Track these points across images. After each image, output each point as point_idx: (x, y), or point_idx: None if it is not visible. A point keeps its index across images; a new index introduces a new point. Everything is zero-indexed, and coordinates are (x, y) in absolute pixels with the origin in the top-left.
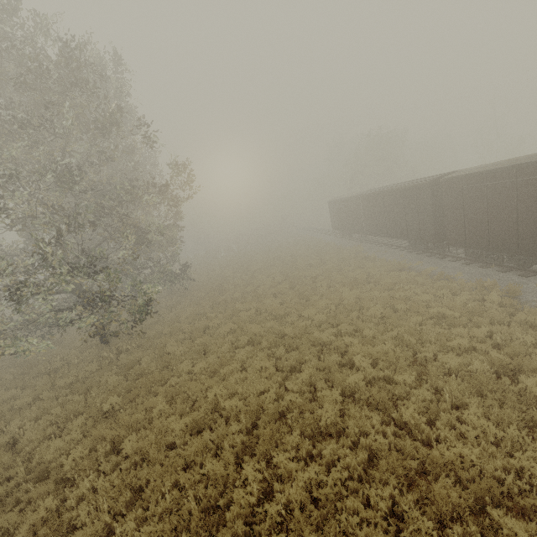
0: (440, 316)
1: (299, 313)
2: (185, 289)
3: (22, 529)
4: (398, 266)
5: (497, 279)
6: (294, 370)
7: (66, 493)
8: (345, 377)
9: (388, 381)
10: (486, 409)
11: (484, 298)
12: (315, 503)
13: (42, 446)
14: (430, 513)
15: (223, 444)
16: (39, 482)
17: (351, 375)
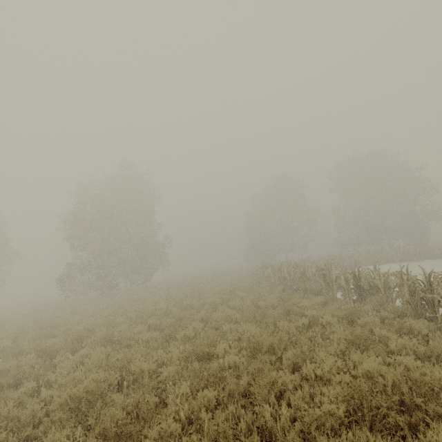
0: None
1: None
2: None
3: None
4: None
5: None
6: None
7: None
8: None
9: None
10: None
11: None
12: None
13: None
14: None
15: None
16: None
17: None
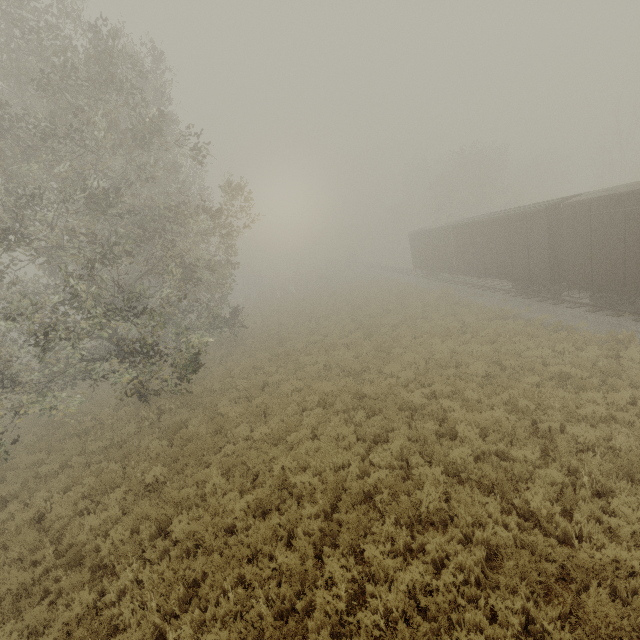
0: (562, 376)
1: (379, 369)
2: (237, 337)
3: (52, 627)
4: (500, 313)
5: (635, 331)
6: (379, 439)
7: (105, 585)
8: (446, 450)
9: (502, 457)
10: (639, 499)
11: (620, 354)
12: (420, 613)
13: (73, 524)
14: (582, 635)
15: (296, 530)
16: (70, 568)
17: (454, 448)
